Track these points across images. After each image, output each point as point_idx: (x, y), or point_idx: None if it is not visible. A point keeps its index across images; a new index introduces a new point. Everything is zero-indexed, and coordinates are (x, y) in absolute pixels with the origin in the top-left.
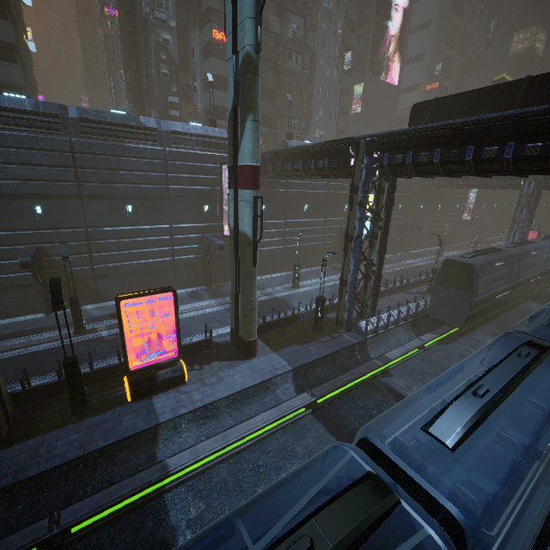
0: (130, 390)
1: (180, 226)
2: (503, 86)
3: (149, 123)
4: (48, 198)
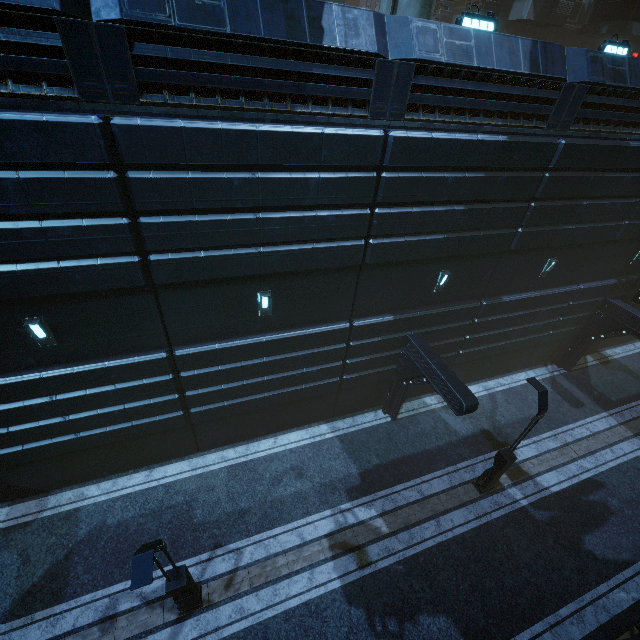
0: None
1: (590, 287)
2: None
3: None
4: (463, 257)
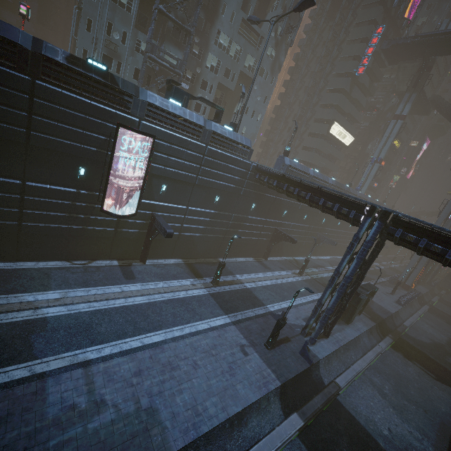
0: (414, 286)
1: None
2: None
3: (384, 206)
4: None
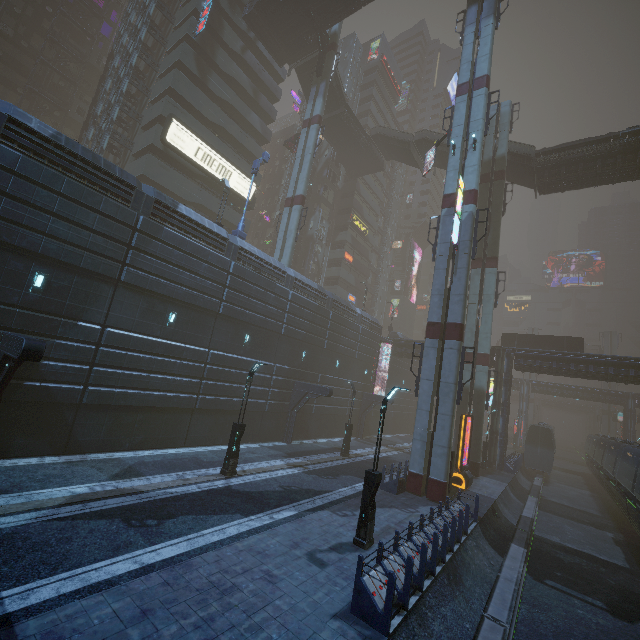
0: (465, 480)
1: (355, 382)
2: (553, 337)
3: (354, 308)
4: (310, 346)
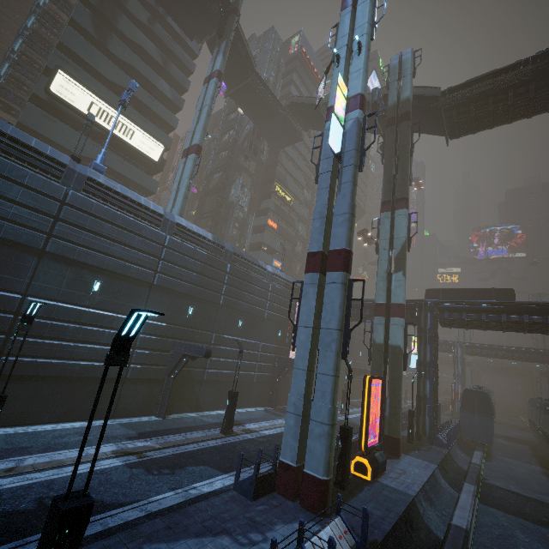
0: (372, 467)
1: (265, 344)
2: (480, 289)
3: (263, 265)
4: (200, 301)
